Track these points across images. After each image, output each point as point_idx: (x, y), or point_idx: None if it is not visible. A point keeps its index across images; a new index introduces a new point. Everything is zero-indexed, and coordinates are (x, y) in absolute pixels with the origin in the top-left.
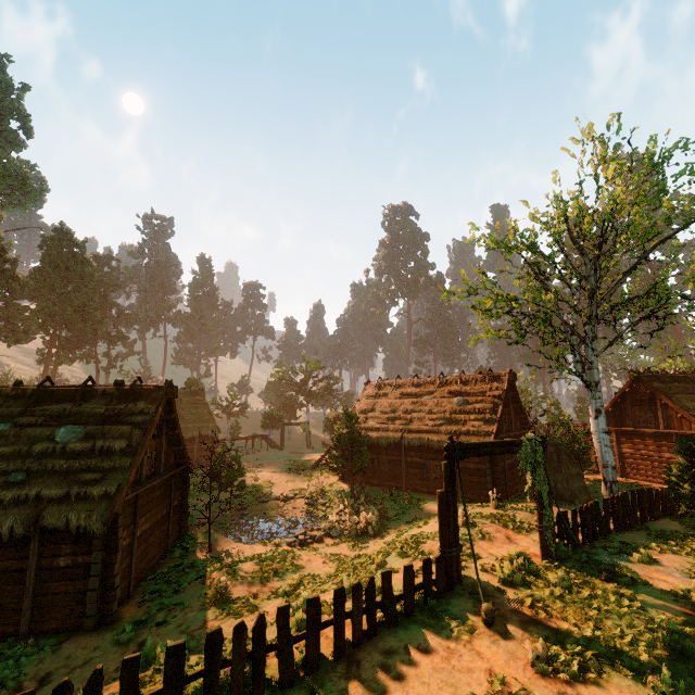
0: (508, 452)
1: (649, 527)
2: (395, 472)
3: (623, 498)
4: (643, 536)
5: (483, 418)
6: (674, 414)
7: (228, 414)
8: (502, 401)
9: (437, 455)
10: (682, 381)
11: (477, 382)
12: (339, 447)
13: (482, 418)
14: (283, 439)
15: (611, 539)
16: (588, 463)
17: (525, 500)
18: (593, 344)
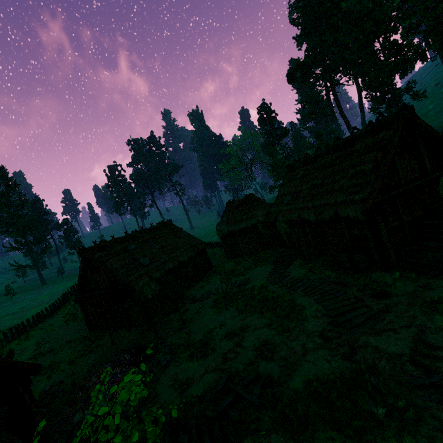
0: None
1: None
2: None
3: None
4: None
5: None
6: None
7: None
8: None
9: None
10: None
11: None
12: None
13: None
14: None
15: None
16: None
17: None
18: None
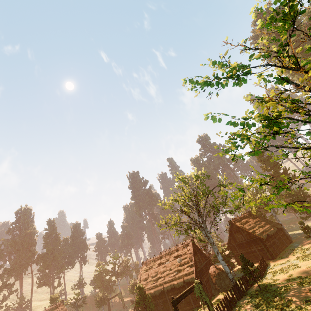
0: (191, 292)
1: (248, 291)
2: (166, 307)
3: (236, 285)
4: (246, 298)
5: (189, 265)
6: (246, 233)
7: (76, 307)
8: (193, 254)
9: (179, 290)
10: (244, 218)
11: (182, 248)
12: (139, 306)
13: (189, 265)
14: (110, 309)
15: (236, 305)
16: (231, 264)
17: (214, 297)
18: (206, 229)
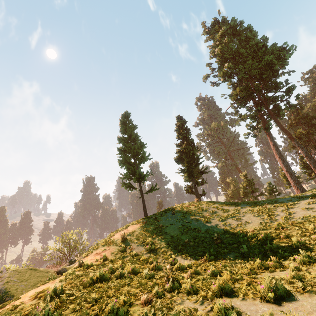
0: None
1: None
2: None
3: None
4: None
5: None
6: None
7: None
8: None
9: None
10: None
11: None
12: None
13: None
14: None
15: None
16: None
17: None
18: None
